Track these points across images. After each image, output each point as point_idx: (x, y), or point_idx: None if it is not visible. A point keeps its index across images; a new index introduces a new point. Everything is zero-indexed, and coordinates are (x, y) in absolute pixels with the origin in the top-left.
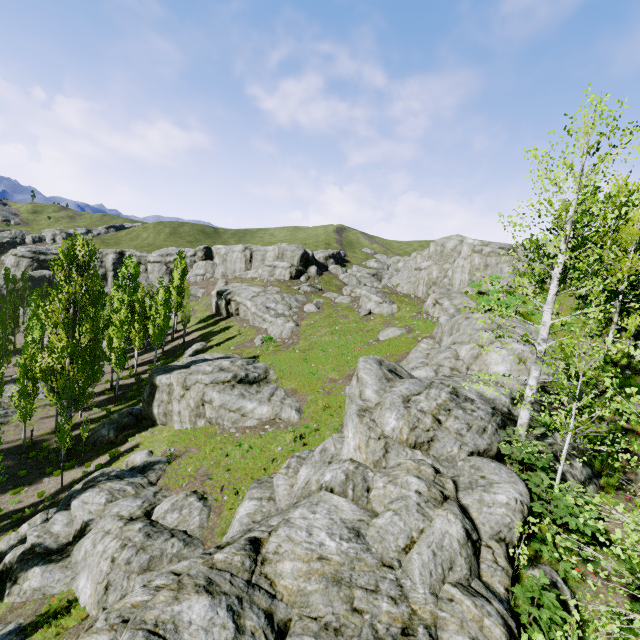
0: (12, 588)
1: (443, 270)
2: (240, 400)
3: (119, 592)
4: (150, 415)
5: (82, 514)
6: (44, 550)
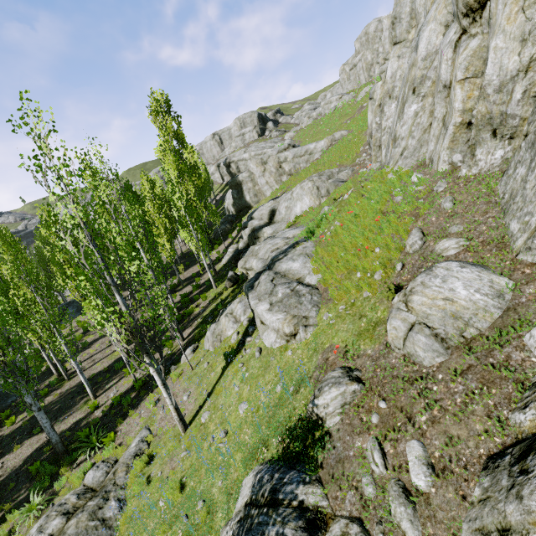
0: (259, 240)
1: (374, 51)
2: (304, 147)
3: (324, 189)
4: (244, 204)
5: (265, 210)
6: (259, 228)
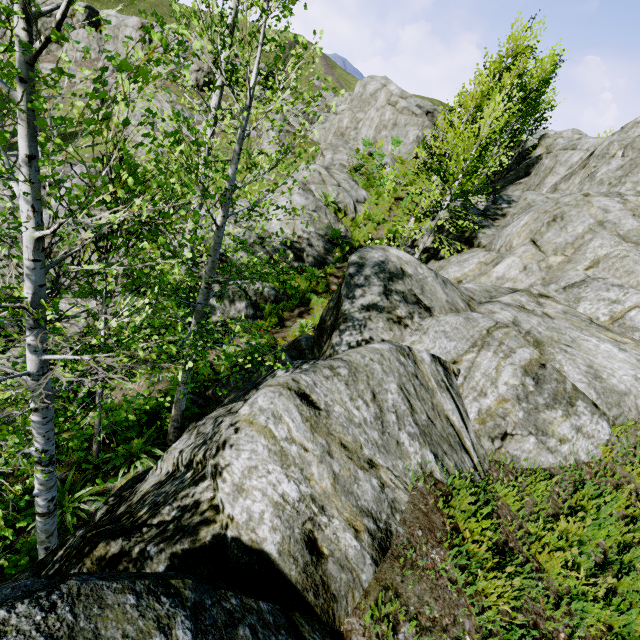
0: None
1: (355, 120)
2: None
3: None
4: None
5: None
6: None
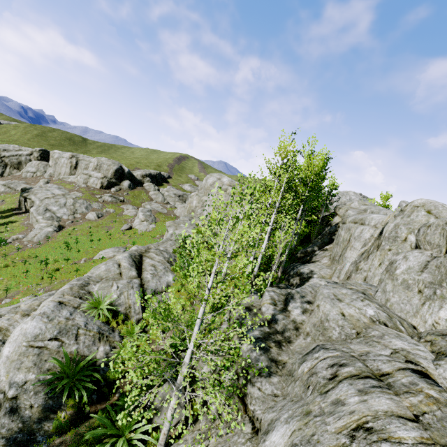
0: None
1: (201, 201)
2: None
3: None
4: None
5: None
6: None
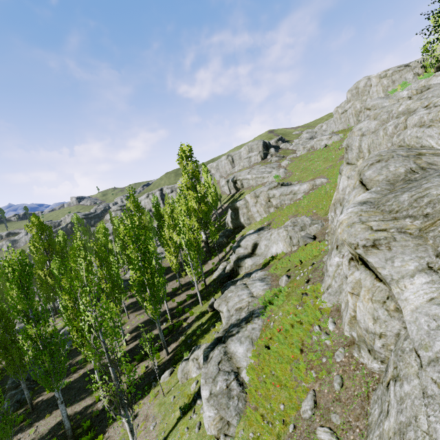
0: (241, 269)
1: (363, 101)
2: (289, 188)
3: (296, 239)
4: (239, 224)
5: (250, 242)
6: (243, 257)
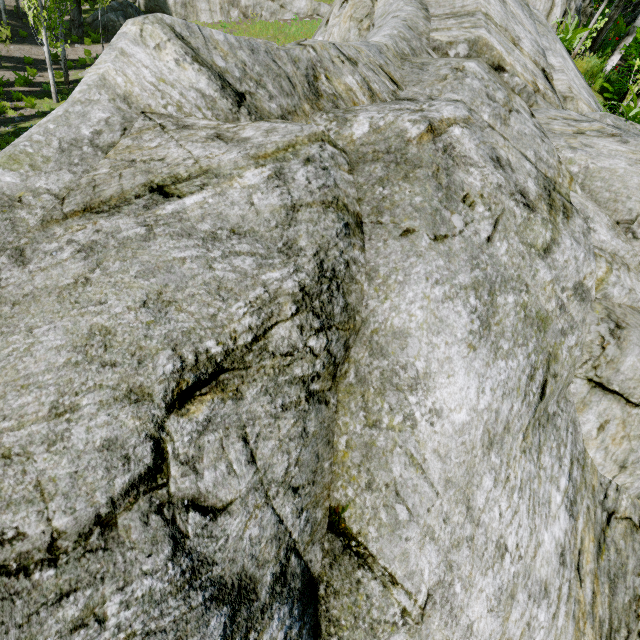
0: None
1: None
2: None
3: None
4: (162, 7)
5: None
6: None
